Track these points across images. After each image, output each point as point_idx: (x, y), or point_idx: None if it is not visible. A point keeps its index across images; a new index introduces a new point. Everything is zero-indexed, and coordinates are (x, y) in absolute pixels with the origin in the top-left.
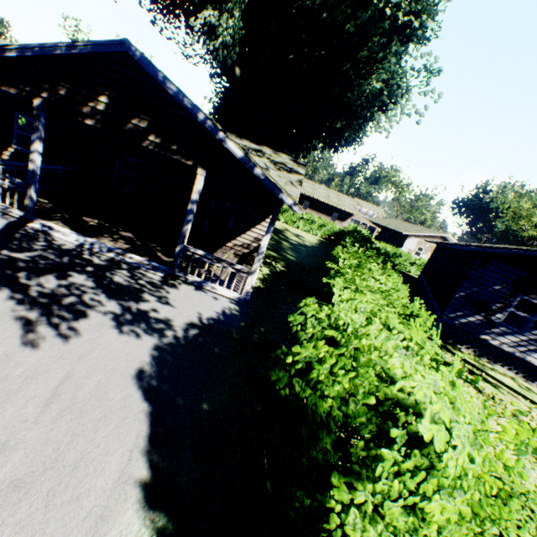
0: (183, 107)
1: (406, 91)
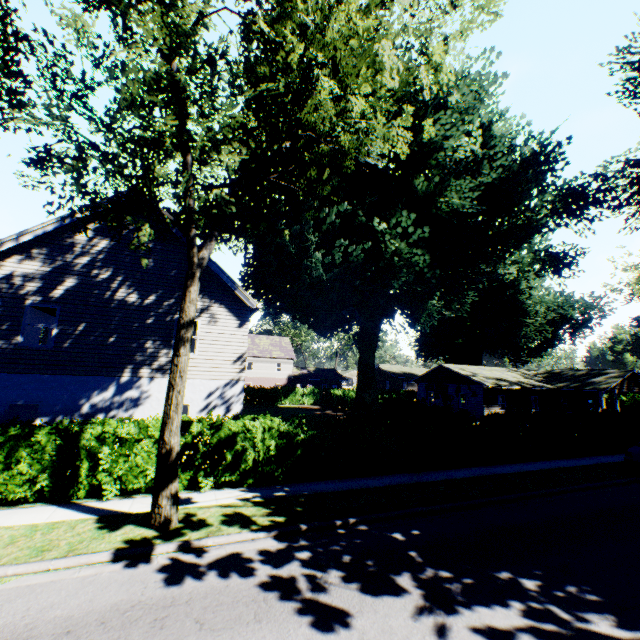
0: (636, 378)
1: None
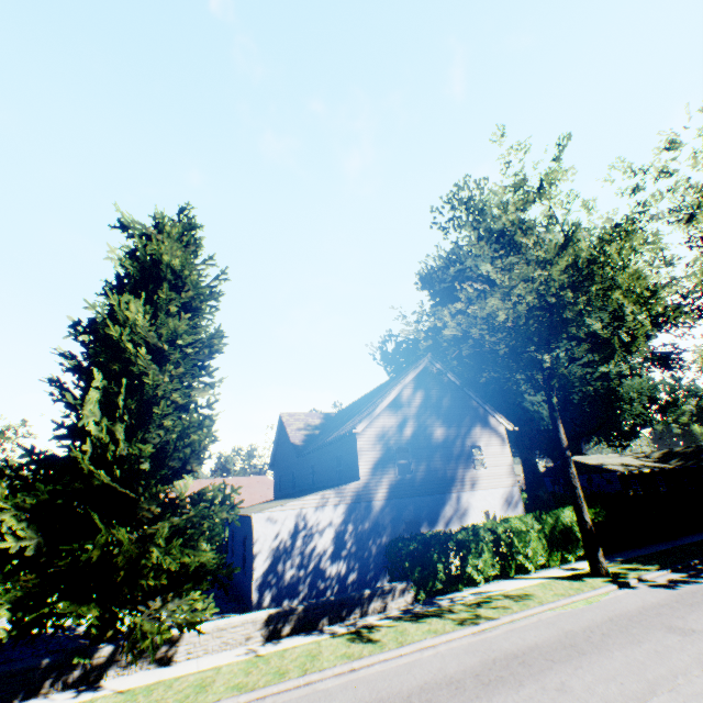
0: None
1: None
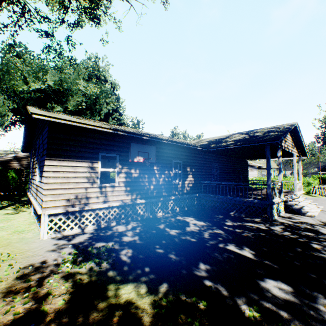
0: None
1: (104, 104)
